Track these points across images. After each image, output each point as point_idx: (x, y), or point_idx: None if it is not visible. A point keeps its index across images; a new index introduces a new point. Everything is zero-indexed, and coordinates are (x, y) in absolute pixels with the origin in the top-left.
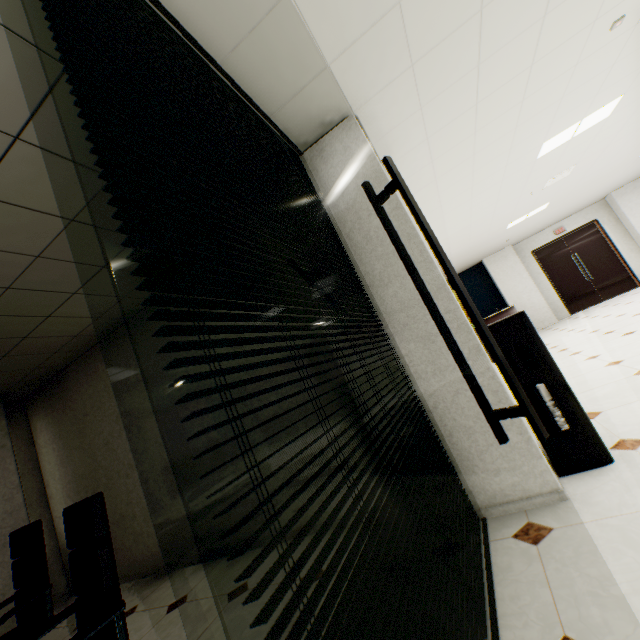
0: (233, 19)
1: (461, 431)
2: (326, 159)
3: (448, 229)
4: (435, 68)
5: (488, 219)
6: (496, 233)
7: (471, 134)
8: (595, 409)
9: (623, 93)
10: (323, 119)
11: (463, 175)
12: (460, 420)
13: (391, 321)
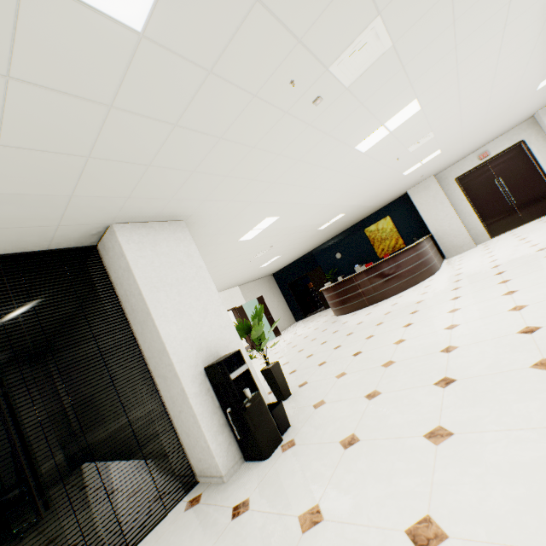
0: None
1: (185, 433)
2: (107, 252)
3: (320, 202)
4: (152, 189)
5: (365, 183)
6: (395, 180)
7: (250, 181)
8: (328, 398)
9: (414, 98)
10: (91, 234)
11: (282, 189)
12: (184, 427)
13: (150, 362)
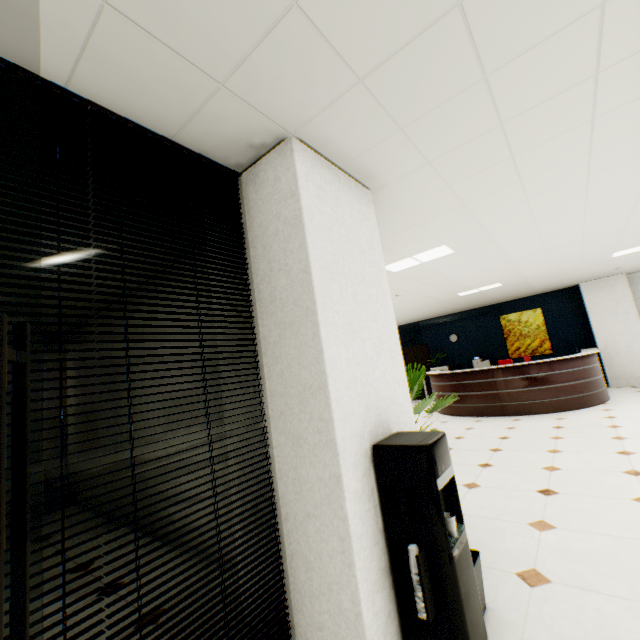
0: (48, 39)
1: (302, 559)
2: (258, 187)
3: (508, 252)
4: (404, 82)
5: (574, 246)
6: (594, 260)
7: (506, 158)
8: (549, 571)
9: None
10: (250, 141)
11: (511, 201)
12: (304, 547)
13: (272, 402)
